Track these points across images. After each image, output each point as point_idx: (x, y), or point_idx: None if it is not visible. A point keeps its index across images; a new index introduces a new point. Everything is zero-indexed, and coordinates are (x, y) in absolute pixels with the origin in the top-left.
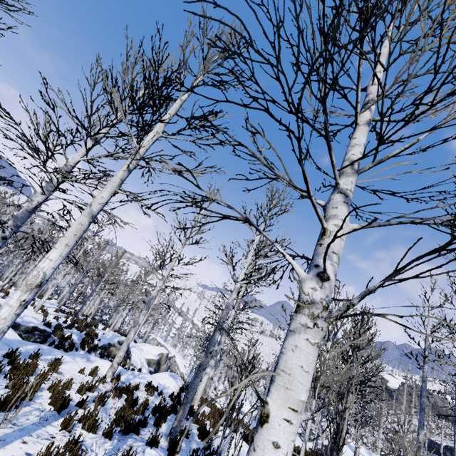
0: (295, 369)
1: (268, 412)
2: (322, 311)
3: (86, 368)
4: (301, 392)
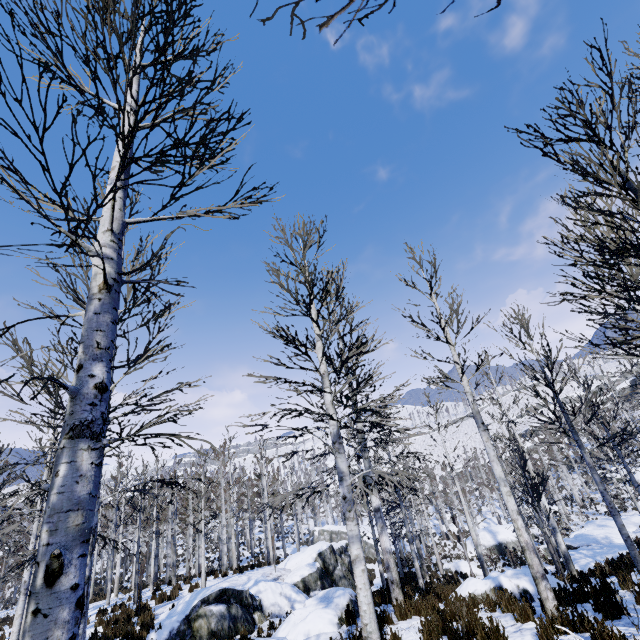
0: None
1: None
2: None
3: None
4: None
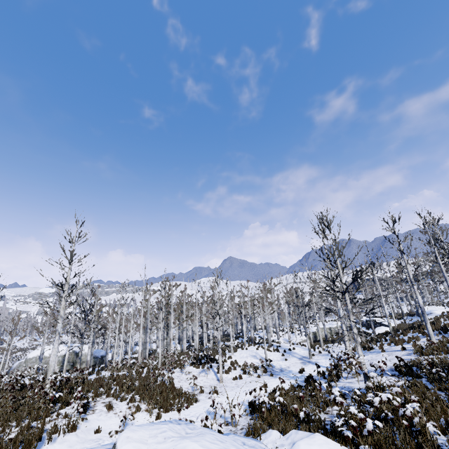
0: None
1: None
2: None
3: None
4: None
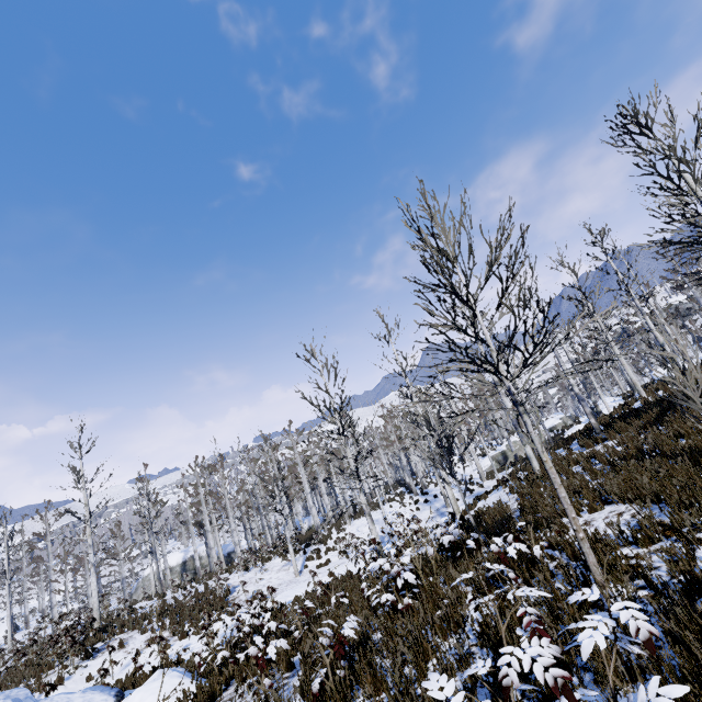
0: None
1: None
2: None
3: None
4: None
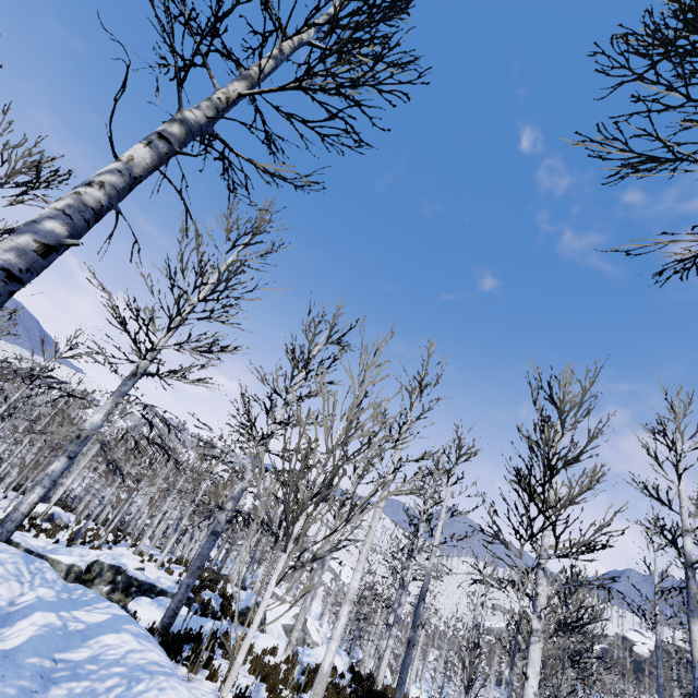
0: (535, 659)
1: (528, 675)
2: (541, 633)
3: (258, 646)
4: (538, 667)
